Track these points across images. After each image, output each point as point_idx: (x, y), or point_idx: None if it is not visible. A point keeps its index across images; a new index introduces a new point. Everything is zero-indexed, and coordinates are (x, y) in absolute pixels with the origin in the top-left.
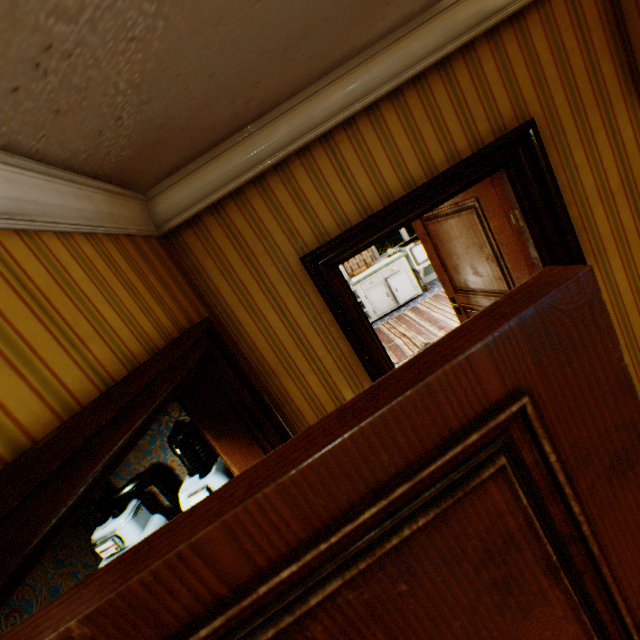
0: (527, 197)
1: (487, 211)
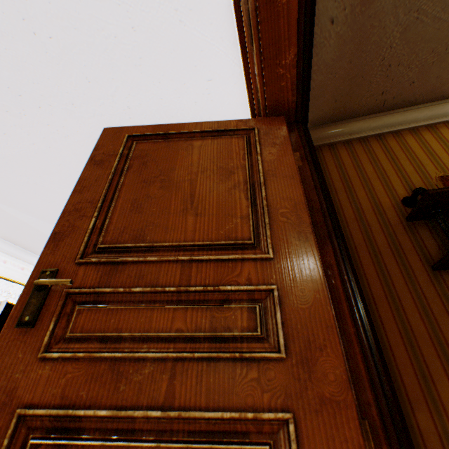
0: (310, 149)
1: (266, 140)
